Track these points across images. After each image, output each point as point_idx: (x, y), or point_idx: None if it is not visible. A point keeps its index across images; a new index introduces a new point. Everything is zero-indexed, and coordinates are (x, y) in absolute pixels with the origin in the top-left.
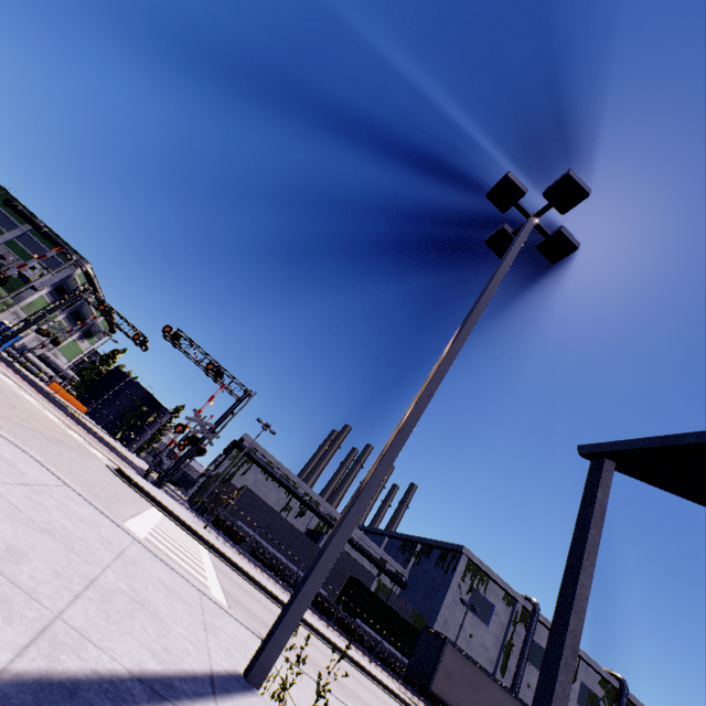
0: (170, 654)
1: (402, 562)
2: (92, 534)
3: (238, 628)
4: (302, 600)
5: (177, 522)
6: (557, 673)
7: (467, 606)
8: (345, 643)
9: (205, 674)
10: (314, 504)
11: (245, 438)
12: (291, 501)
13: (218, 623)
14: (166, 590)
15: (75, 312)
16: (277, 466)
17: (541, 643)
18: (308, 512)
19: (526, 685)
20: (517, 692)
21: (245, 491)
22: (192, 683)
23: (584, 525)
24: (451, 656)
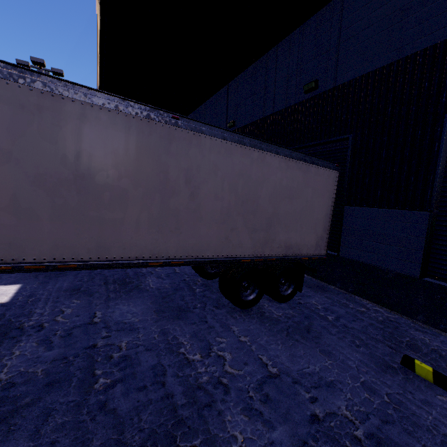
0: None
1: None
2: None
3: None
4: None
5: None
6: None
7: None
8: None
9: None
10: None
11: None
12: None
13: None
14: None
15: None
16: None
17: None
18: None
19: None
20: None
21: None
22: None
23: None
24: None
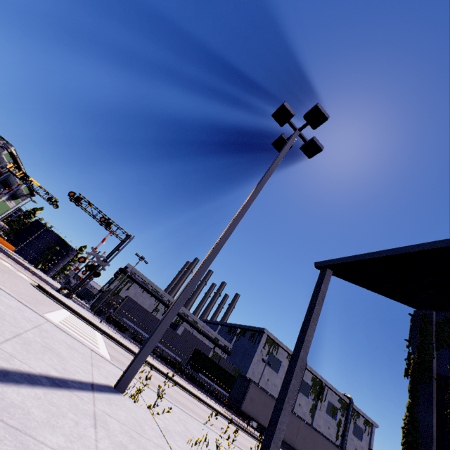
0: (66, 371)
1: (228, 339)
2: (18, 314)
3: (115, 369)
4: (149, 346)
5: (80, 318)
6: (291, 379)
7: (265, 362)
8: (192, 387)
9: (88, 382)
10: None
11: (128, 266)
12: (159, 305)
13: (101, 365)
14: (67, 346)
15: (3, 181)
16: (149, 283)
17: (307, 381)
18: None
19: (298, 405)
20: (293, 409)
21: (128, 299)
22: (79, 384)
23: (313, 304)
24: (254, 390)
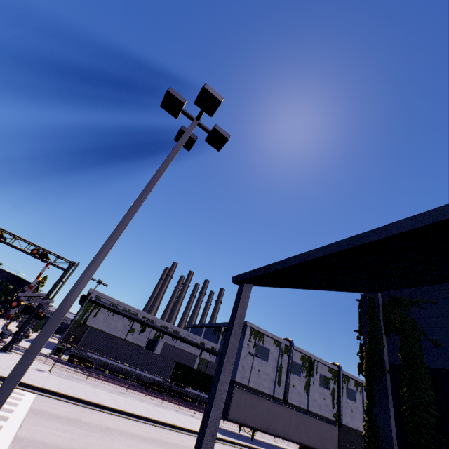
0: None
1: (215, 340)
2: None
3: None
4: None
5: None
6: None
7: (253, 355)
8: (176, 407)
9: None
10: (151, 322)
11: (90, 292)
12: (134, 324)
13: None
14: None
15: None
16: (119, 304)
17: (297, 361)
18: (147, 328)
19: (292, 386)
20: (288, 392)
21: (89, 331)
22: None
23: (228, 336)
24: (238, 394)
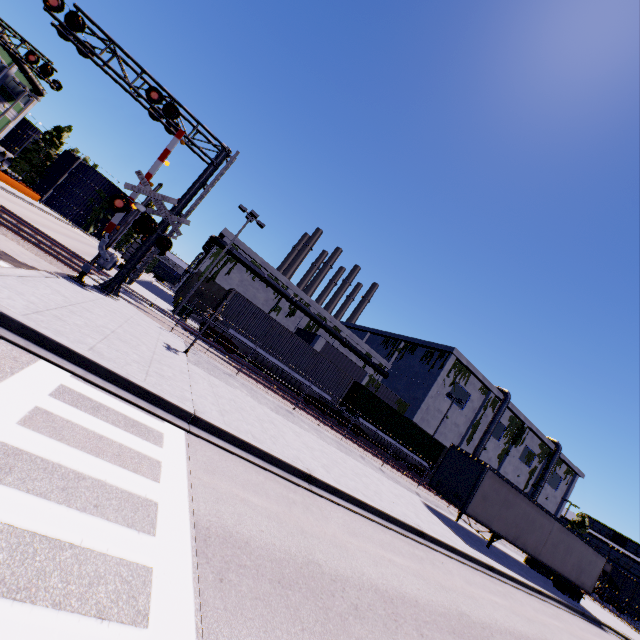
0: None
1: (384, 355)
2: None
3: None
4: None
5: (110, 383)
6: None
7: (452, 398)
8: (358, 451)
9: None
10: (305, 305)
11: (225, 234)
12: (281, 302)
13: None
14: None
15: None
16: (263, 266)
17: (502, 421)
18: (298, 312)
19: (484, 449)
20: (479, 456)
21: (234, 296)
22: None
23: None
24: (490, 482)
